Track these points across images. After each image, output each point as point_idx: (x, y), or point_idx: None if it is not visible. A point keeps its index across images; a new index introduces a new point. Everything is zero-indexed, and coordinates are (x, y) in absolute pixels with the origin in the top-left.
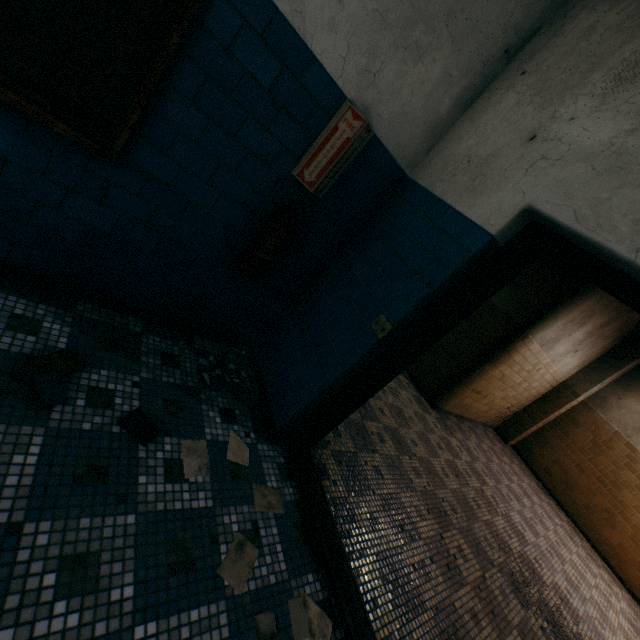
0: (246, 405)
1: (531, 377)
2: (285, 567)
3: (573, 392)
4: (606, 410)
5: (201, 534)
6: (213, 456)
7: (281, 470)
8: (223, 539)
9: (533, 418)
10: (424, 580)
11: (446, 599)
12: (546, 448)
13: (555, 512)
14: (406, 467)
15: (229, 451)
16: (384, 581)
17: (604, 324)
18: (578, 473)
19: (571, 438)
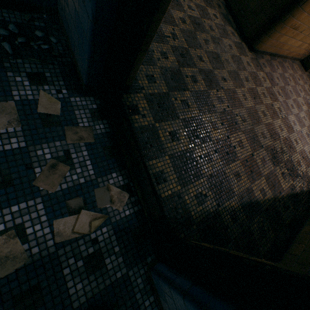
0: (58, 68)
1: None
2: (93, 173)
3: None
4: None
5: (17, 165)
6: (24, 112)
7: (93, 114)
8: (37, 165)
9: None
10: (206, 163)
11: (220, 170)
12: None
13: None
14: (212, 98)
15: (39, 106)
16: (174, 168)
17: None
18: None
19: None
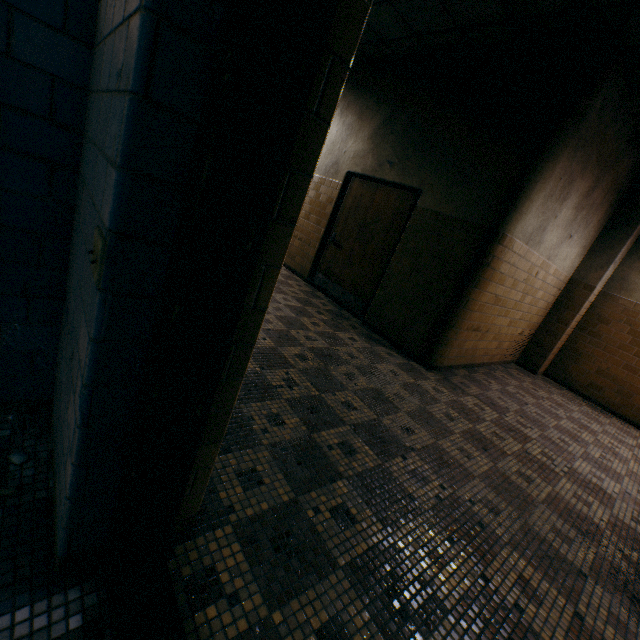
0: None
1: (531, 287)
2: None
3: (586, 286)
4: (631, 291)
5: None
6: None
7: None
8: None
9: (553, 334)
10: None
11: None
12: (582, 361)
13: (623, 431)
14: (399, 477)
15: None
16: None
17: (590, 189)
18: (630, 375)
19: (605, 339)
